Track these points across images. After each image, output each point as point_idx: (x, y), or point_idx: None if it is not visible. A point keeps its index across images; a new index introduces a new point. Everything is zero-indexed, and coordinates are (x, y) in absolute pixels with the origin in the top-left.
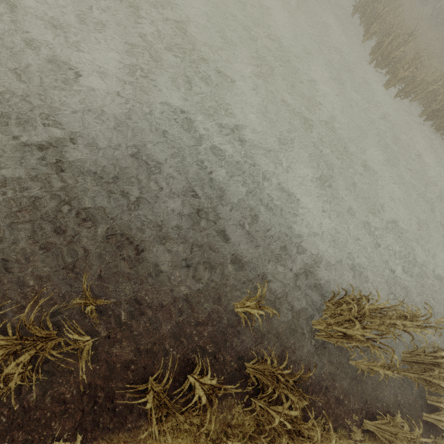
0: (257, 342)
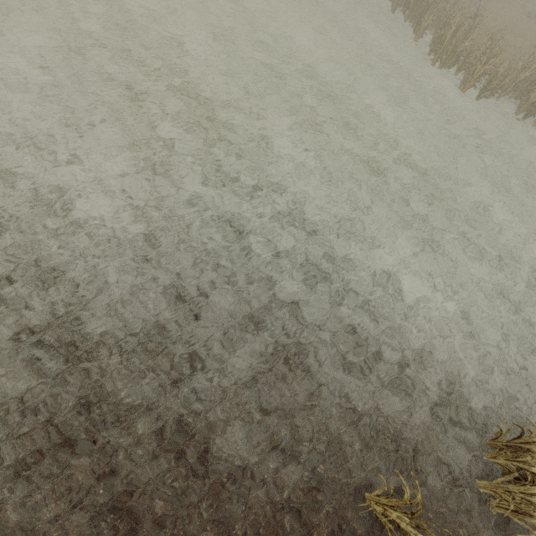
0: None
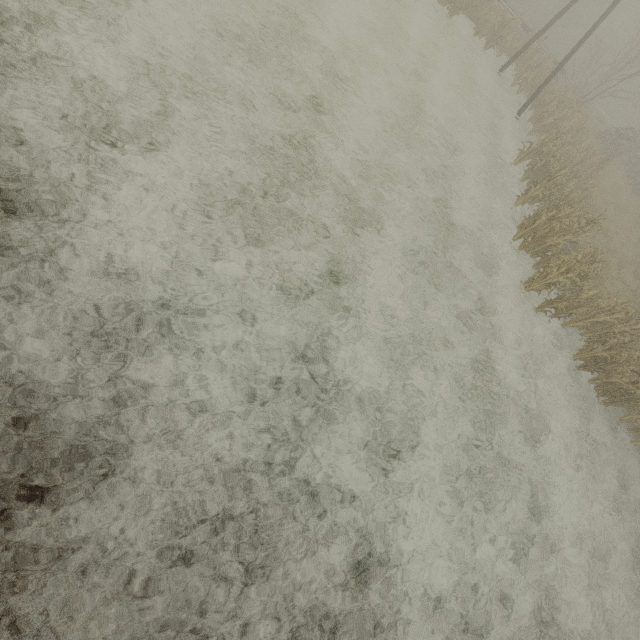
0: None
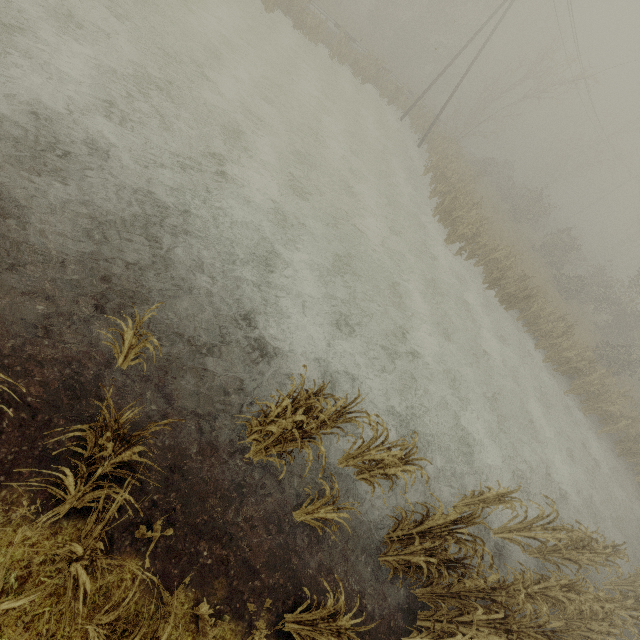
0: (133, 425)
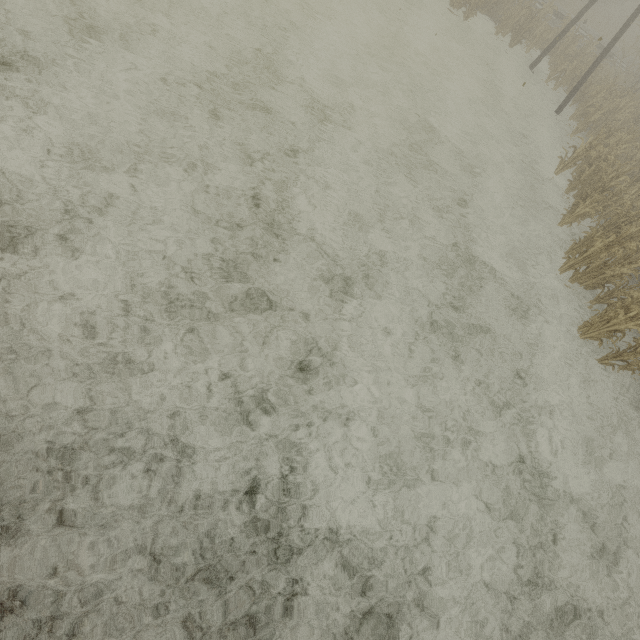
0: None
